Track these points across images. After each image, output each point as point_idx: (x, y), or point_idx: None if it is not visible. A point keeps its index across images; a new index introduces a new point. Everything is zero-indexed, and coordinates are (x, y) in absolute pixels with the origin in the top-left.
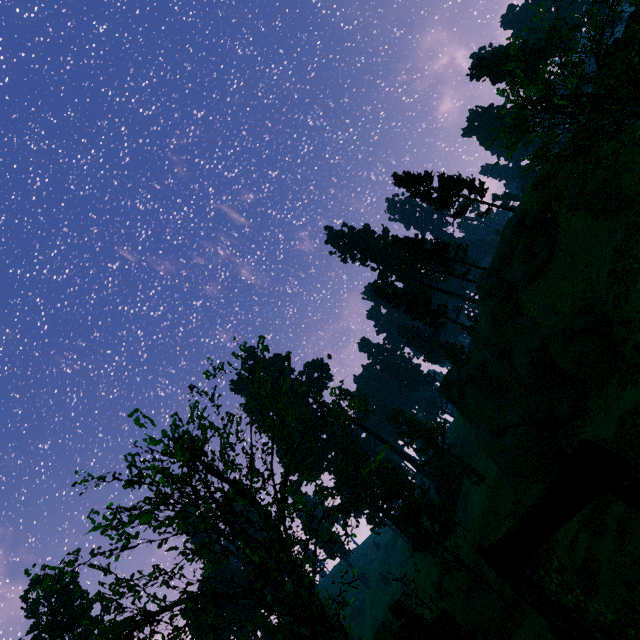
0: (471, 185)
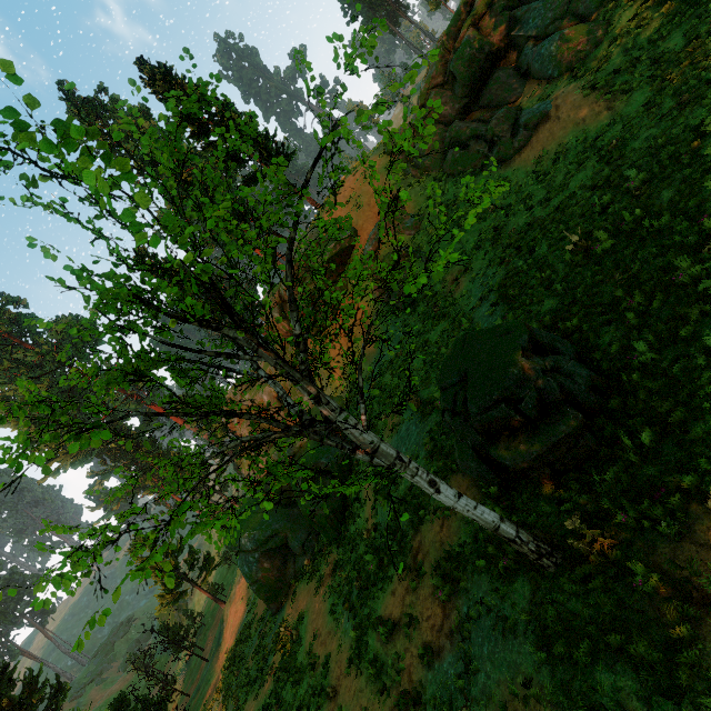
0: (264, 148)
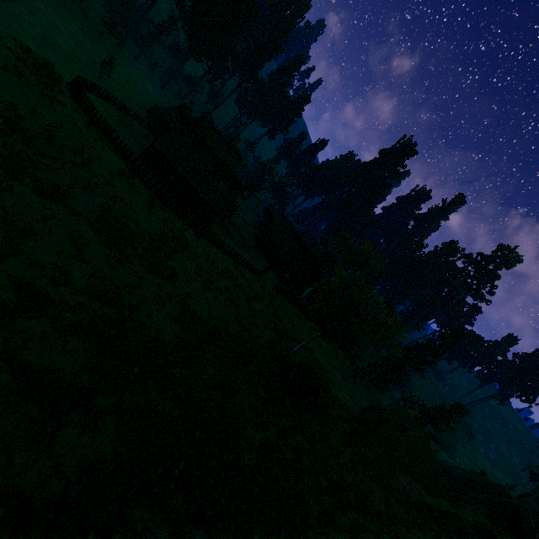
0: None
